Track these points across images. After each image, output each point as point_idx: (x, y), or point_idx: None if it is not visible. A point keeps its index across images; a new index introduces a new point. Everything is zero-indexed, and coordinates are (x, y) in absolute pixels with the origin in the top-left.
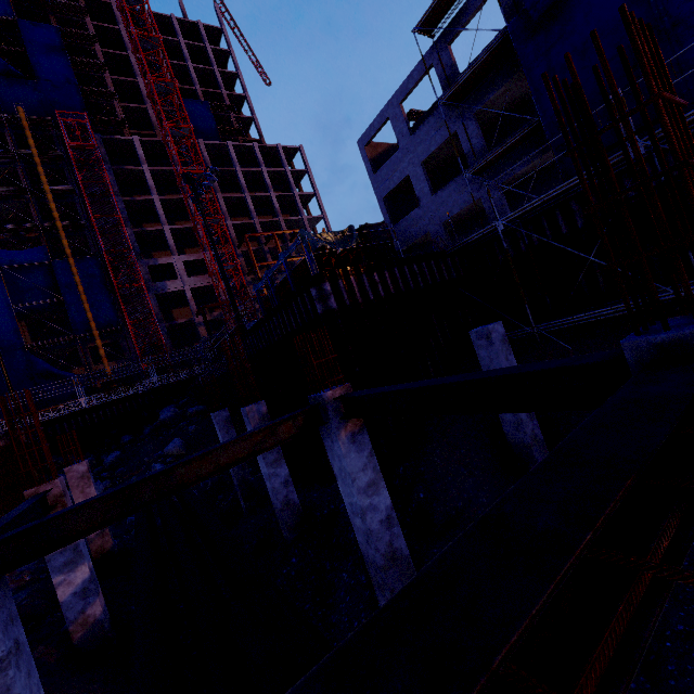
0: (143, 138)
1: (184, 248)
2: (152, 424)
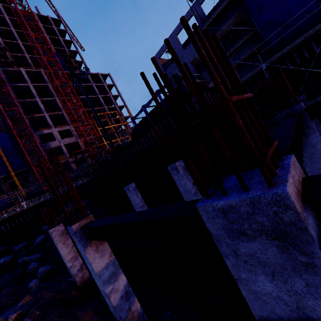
0: (26, 69)
1: (56, 125)
2: (58, 217)
